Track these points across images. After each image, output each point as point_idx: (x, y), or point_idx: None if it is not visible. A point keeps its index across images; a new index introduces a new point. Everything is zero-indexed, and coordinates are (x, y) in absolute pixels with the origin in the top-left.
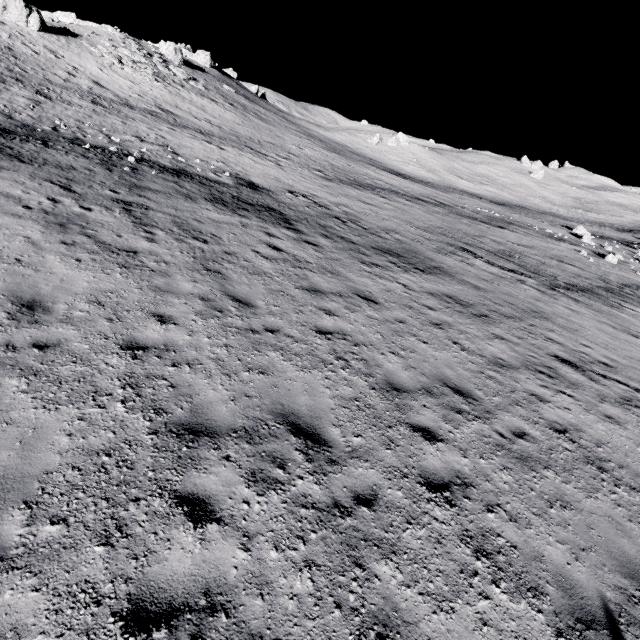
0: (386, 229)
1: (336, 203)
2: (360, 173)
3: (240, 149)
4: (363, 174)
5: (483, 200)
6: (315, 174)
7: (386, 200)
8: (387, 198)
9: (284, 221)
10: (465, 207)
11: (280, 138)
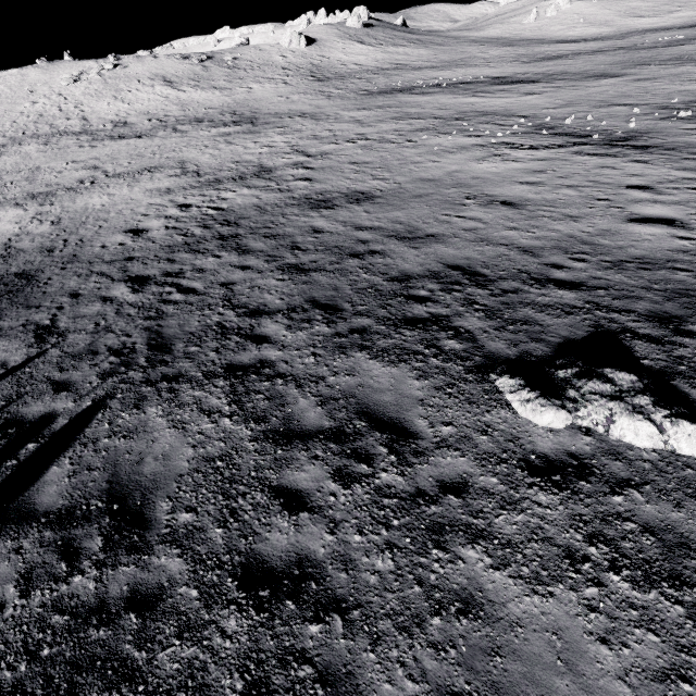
0: (585, 71)
1: (546, 71)
2: (542, 52)
3: (461, 68)
4: (544, 52)
5: (669, 30)
6: (516, 64)
7: (575, 60)
8: (574, 59)
9: (533, 82)
10: (645, 43)
11: (466, 52)
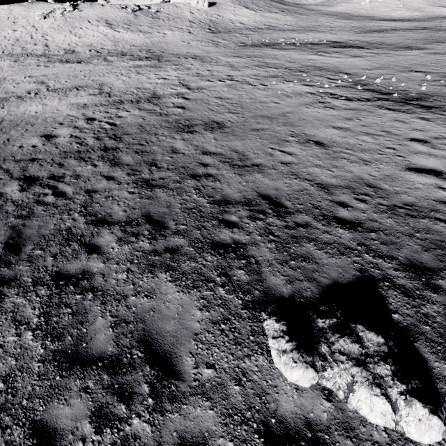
0: (397, 43)
1: (370, 40)
2: (370, 26)
3: (312, 32)
4: (372, 26)
5: None
6: (351, 33)
7: (392, 34)
8: (392, 33)
9: (360, 48)
10: (443, 26)
11: (318, 21)
